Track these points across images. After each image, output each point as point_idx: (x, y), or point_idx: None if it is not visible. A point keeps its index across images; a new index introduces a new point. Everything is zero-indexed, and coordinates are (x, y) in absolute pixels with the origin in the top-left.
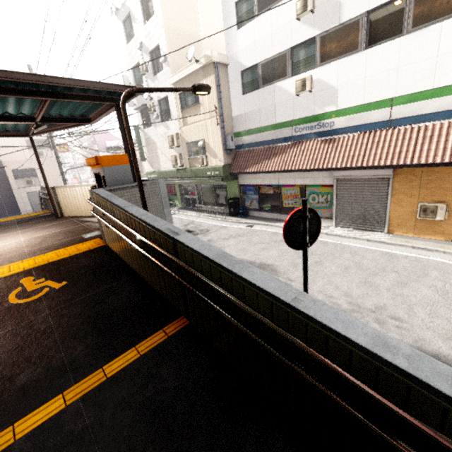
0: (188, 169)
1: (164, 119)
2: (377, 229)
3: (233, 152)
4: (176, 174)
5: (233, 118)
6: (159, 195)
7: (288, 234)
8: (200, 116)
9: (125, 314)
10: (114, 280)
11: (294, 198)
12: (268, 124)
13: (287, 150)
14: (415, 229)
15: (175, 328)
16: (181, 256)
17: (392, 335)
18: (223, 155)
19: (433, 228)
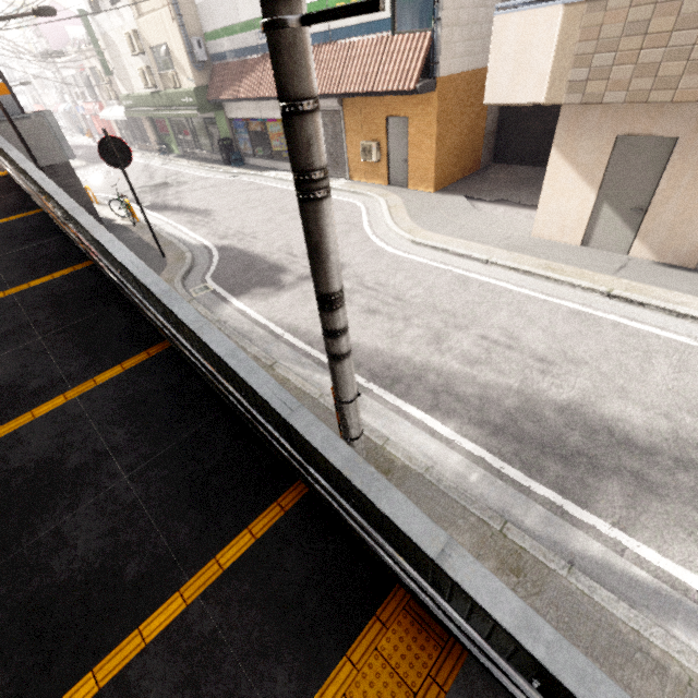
0: (162, 93)
1: (113, 1)
2: (342, 175)
3: (209, 67)
4: (153, 101)
5: (197, 7)
6: (50, 129)
7: (105, 157)
8: (152, 2)
9: (7, 208)
10: (7, 194)
11: (279, 138)
12: (233, 23)
13: (256, 68)
14: (365, 173)
15: (34, 213)
16: (14, 164)
17: (238, 246)
18: (192, 72)
19: (375, 172)
